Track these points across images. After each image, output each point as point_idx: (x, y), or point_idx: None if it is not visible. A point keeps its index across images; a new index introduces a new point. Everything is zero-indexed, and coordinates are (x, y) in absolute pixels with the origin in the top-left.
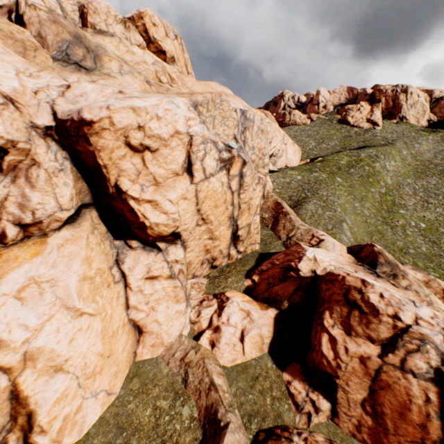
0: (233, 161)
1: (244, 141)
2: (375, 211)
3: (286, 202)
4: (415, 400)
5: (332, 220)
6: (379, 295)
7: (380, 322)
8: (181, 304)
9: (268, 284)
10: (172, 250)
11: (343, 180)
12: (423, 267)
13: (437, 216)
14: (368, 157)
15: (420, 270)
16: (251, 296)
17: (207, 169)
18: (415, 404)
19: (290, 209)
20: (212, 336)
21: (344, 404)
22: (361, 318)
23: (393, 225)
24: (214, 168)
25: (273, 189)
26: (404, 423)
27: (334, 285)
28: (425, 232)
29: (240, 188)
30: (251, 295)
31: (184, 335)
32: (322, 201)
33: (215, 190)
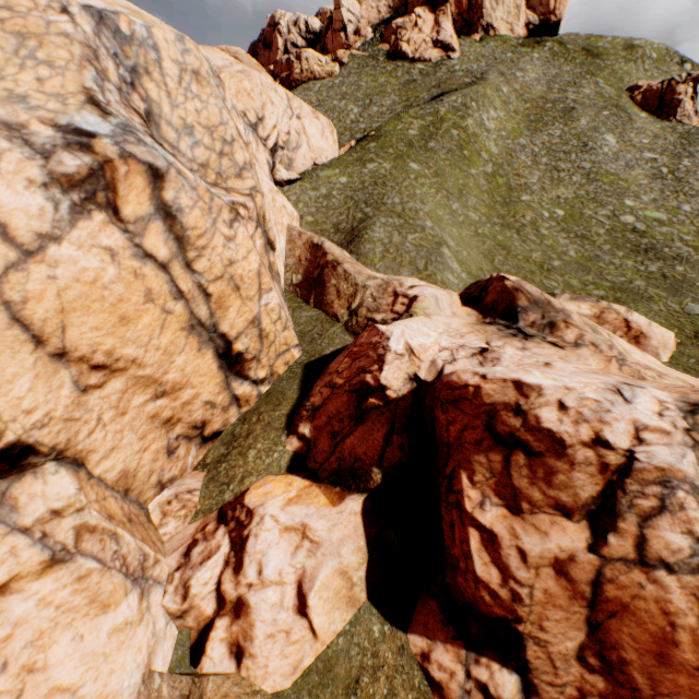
0: (113, 178)
1: (150, 111)
2: (487, 209)
3: (331, 238)
4: (681, 621)
5: (422, 249)
6: (557, 408)
7: (573, 466)
8: (119, 609)
9: (332, 435)
10: (28, 490)
11: (421, 166)
12: (580, 286)
13: (576, 191)
14: (453, 112)
15: (585, 298)
16: (306, 474)
17: (13, 225)
18: (685, 629)
19: (341, 251)
20: (233, 632)
21: (544, 667)
22: (533, 469)
23: (518, 227)
24: (45, 216)
25: (301, 219)
26: (670, 671)
27: (461, 411)
28: (567, 223)
29: (183, 247)
30: (306, 470)
31: (158, 671)
32: (395, 217)
33: (92, 279)
